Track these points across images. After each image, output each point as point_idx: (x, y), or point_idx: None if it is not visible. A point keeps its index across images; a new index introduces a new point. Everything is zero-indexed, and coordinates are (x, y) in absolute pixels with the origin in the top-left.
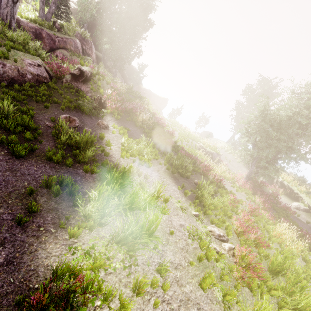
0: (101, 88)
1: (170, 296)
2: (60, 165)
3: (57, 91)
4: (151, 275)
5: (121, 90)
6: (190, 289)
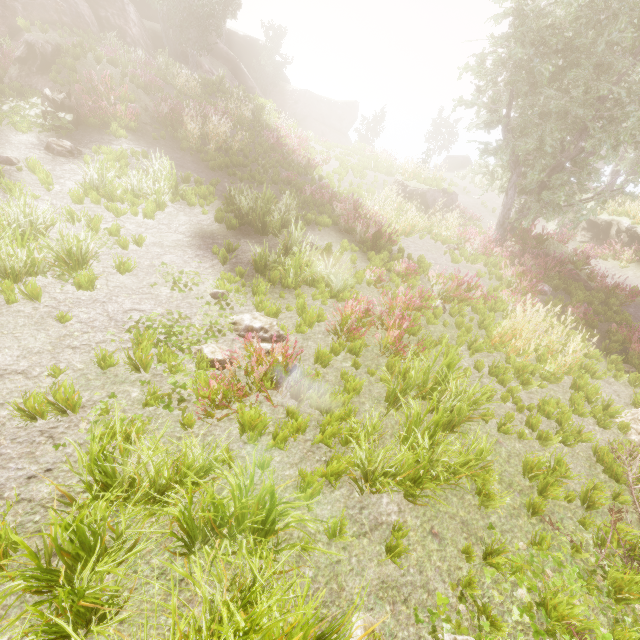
0: (81, 74)
1: None
2: None
3: None
4: None
5: (190, 89)
6: None
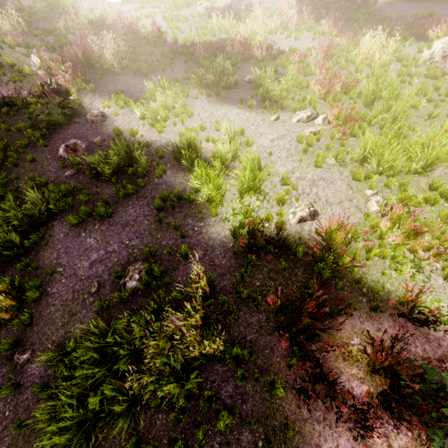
0: (19, 65)
1: (302, 189)
2: (139, 192)
3: None
4: (281, 190)
5: (18, 28)
6: (311, 175)
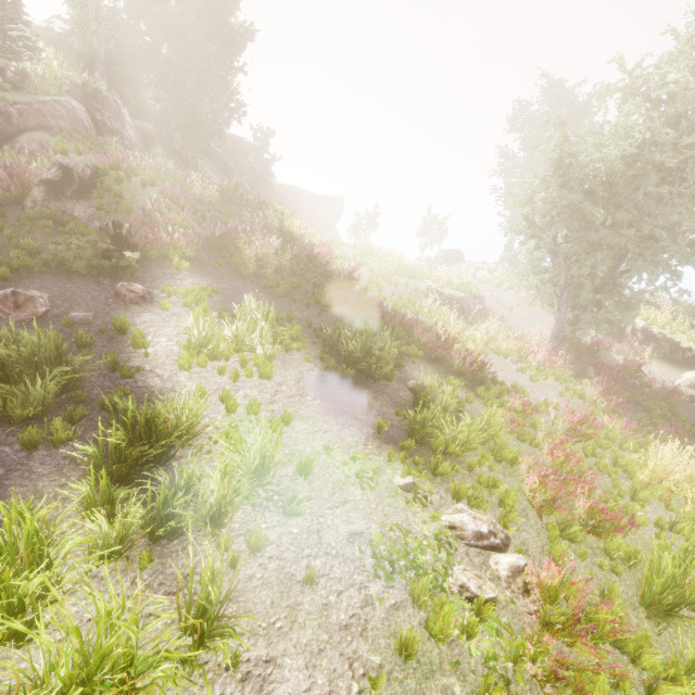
0: (128, 200)
1: None
2: None
3: (2, 233)
4: None
5: (208, 197)
6: None
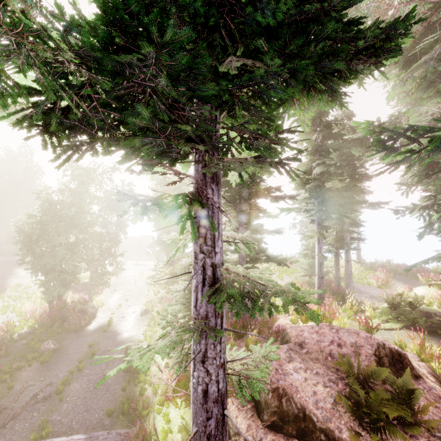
0: None
1: None
2: None
3: None
4: None
5: None
6: None
